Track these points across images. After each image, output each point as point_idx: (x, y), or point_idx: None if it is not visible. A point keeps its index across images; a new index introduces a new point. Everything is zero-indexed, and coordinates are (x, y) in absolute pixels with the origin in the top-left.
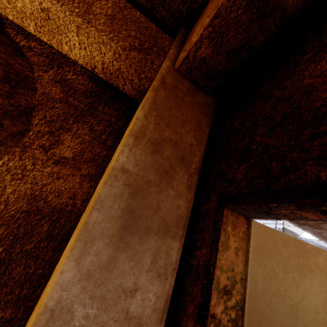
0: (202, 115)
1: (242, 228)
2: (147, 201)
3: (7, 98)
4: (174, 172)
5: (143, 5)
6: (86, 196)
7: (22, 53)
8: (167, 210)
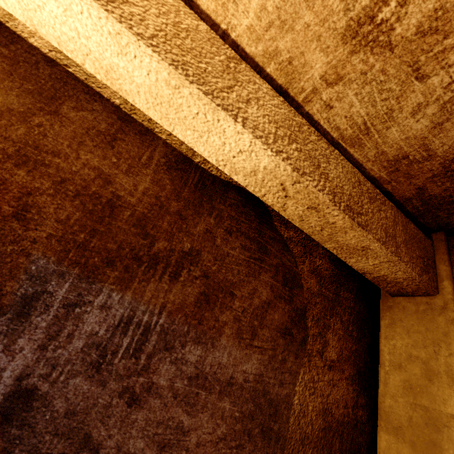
0: None
1: None
2: None
3: (289, 302)
4: None
5: (410, 212)
6: (353, 402)
7: (287, 246)
8: None
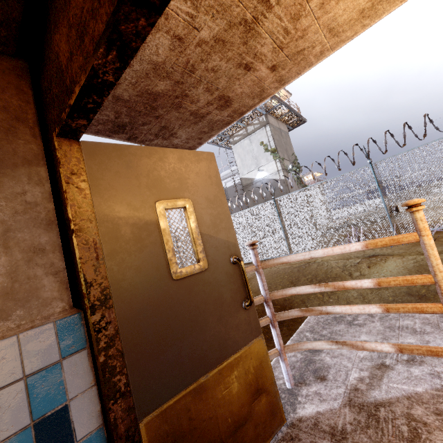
0: (18, 79)
1: (75, 146)
2: (4, 150)
3: None
4: (16, 128)
5: None
6: None
7: None
8: (24, 152)
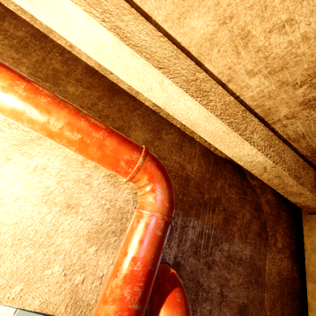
0: None
1: None
2: None
3: (258, 219)
4: None
5: None
6: (291, 268)
7: (254, 190)
8: None
